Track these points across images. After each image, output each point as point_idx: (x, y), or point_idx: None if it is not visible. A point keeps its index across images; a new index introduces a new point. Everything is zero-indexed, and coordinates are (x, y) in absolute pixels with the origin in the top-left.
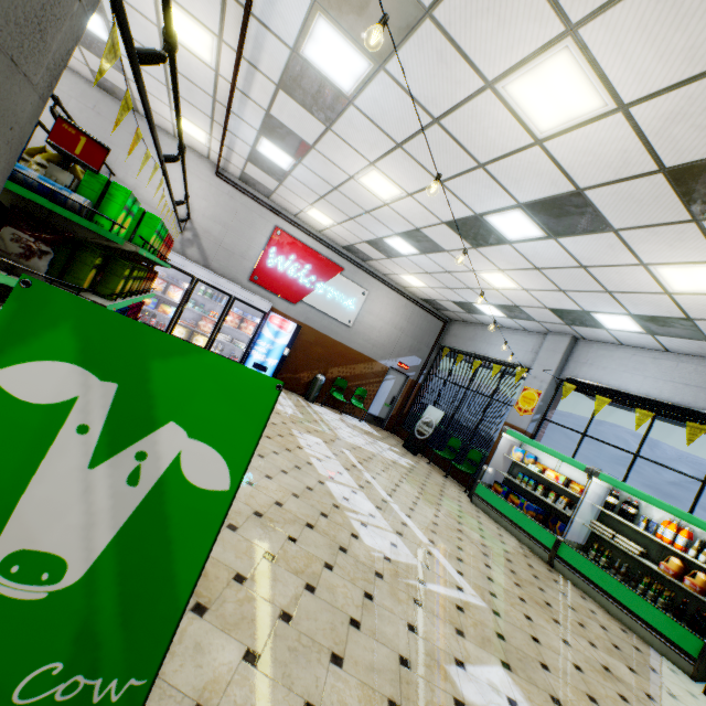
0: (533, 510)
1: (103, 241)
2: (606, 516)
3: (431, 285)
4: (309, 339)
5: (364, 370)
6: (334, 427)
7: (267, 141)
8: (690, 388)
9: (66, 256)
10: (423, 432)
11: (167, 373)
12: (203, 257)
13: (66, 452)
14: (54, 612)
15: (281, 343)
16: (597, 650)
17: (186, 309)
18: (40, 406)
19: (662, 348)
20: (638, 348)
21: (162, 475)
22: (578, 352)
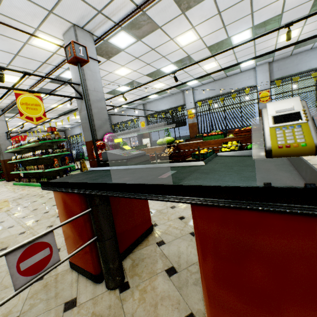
0: None
1: None
2: None
3: None
4: None
5: None
6: None
7: None
8: None
9: None
10: (75, 157)
11: None
12: None
13: None
14: None
15: None
16: None
17: None
18: None
19: None
20: None
21: None
22: None
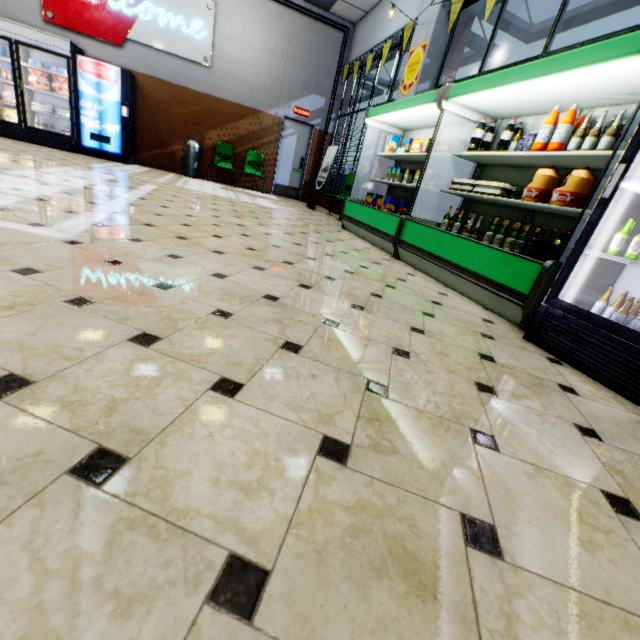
0: (389, 201)
1: None
2: (481, 173)
3: None
4: (163, 97)
5: (251, 127)
6: (187, 184)
7: None
8: None
9: None
10: (321, 182)
11: None
12: None
13: None
14: None
15: (112, 100)
16: (303, 290)
17: None
18: None
19: None
20: None
21: None
22: None
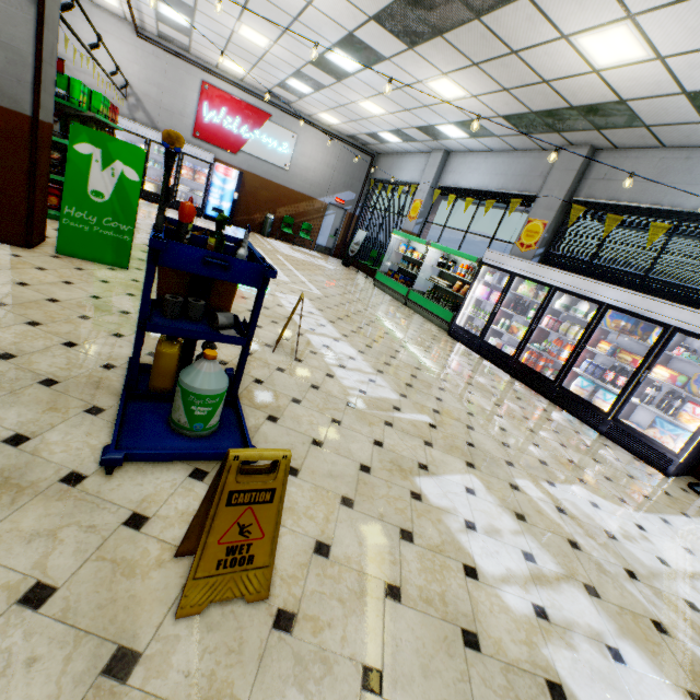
0: (402, 279)
1: (78, 113)
2: (442, 274)
3: (342, 120)
4: (255, 185)
5: (307, 208)
6: (278, 248)
7: (163, 5)
8: (497, 177)
9: (64, 124)
10: (353, 251)
11: (113, 147)
12: (150, 120)
13: (96, 167)
14: (106, 206)
15: (230, 189)
16: (386, 315)
17: (150, 168)
18: (86, 155)
19: (488, 148)
20: (479, 152)
21: (120, 175)
22: (449, 164)
